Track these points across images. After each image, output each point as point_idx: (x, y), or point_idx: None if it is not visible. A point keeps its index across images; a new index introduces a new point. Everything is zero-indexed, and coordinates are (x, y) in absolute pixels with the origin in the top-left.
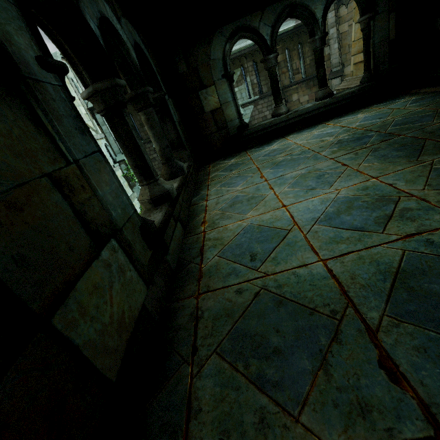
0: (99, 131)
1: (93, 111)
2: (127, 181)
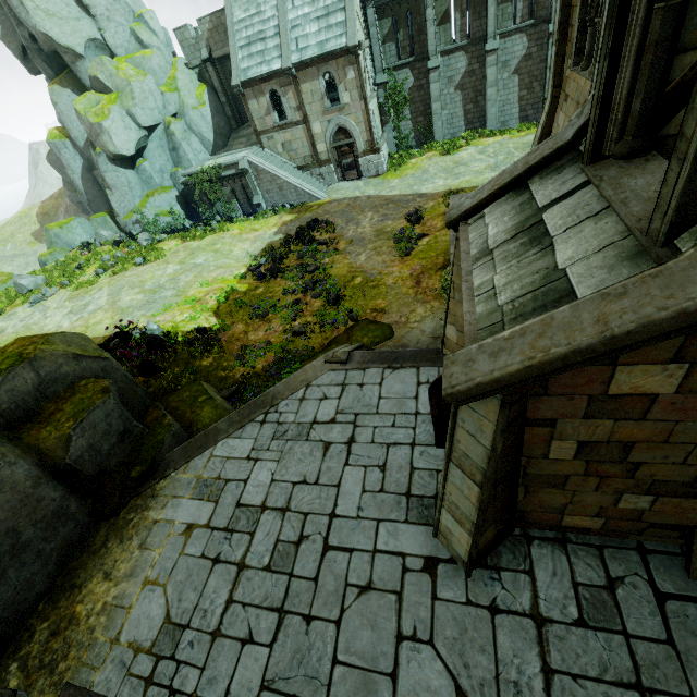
0: (366, 35)
1: (366, 2)
2: (379, 116)
